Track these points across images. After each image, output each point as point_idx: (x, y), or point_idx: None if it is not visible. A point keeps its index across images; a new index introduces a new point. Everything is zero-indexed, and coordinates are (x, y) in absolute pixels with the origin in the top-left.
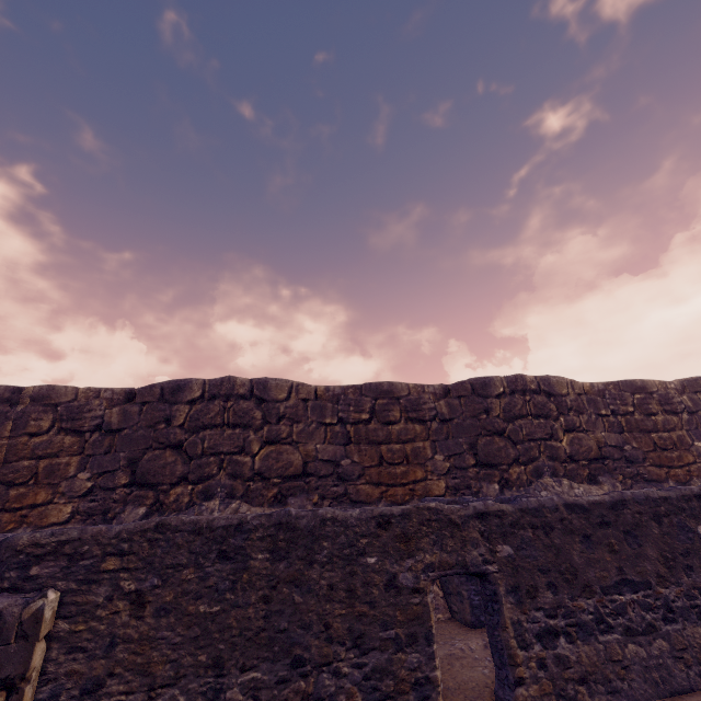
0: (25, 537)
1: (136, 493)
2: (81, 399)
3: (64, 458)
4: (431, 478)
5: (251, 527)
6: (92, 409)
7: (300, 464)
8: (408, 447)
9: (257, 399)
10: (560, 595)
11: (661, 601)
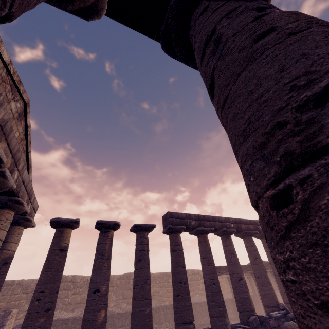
0: None
1: None
2: (29, 283)
3: (22, 300)
4: (110, 302)
5: (70, 319)
6: (31, 286)
7: (80, 300)
8: None
9: (73, 282)
10: (111, 328)
11: (126, 328)
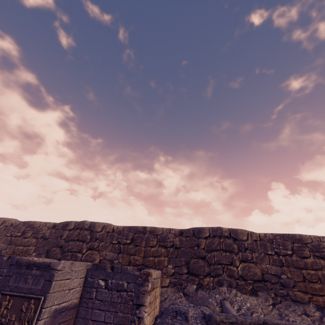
0: (218, 317)
1: (190, 277)
2: (165, 233)
3: (162, 257)
4: None
5: None
6: (169, 237)
7: (260, 275)
8: (318, 273)
9: (233, 238)
10: None
11: None
